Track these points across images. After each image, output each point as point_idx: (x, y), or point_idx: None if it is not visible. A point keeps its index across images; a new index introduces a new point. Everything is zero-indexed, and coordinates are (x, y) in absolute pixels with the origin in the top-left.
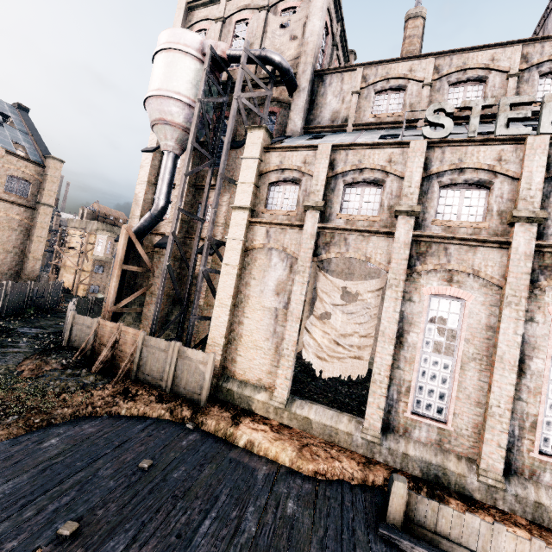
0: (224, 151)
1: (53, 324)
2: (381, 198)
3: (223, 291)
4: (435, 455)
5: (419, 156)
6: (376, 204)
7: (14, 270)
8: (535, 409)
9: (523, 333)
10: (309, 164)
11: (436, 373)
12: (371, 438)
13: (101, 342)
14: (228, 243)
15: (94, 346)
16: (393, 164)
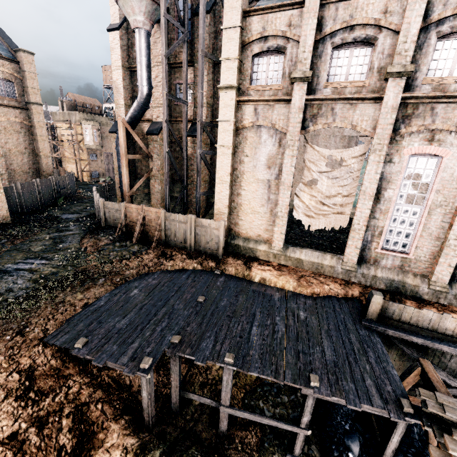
0: (201, 21)
1: (82, 209)
2: (371, 60)
3: (222, 170)
4: (397, 275)
5: (421, 1)
6: (365, 67)
7: (33, 168)
8: None
9: None
10: (294, 27)
11: (406, 219)
12: (349, 268)
13: (131, 221)
14: (219, 125)
15: (126, 224)
16: (389, 15)
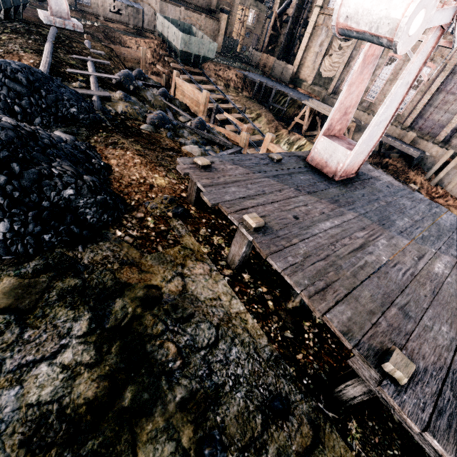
0: None
1: (240, 59)
2: None
3: (303, 44)
4: None
5: None
6: None
7: (225, 31)
8: (370, 86)
9: (379, 62)
10: None
11: None
12: (328, 94)
13: (262, 62)
14: (309, 23)
15: (259, 63)
16: None
